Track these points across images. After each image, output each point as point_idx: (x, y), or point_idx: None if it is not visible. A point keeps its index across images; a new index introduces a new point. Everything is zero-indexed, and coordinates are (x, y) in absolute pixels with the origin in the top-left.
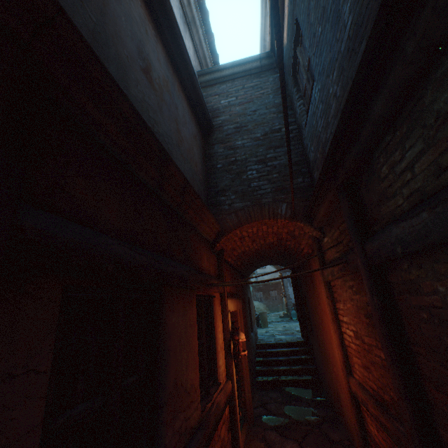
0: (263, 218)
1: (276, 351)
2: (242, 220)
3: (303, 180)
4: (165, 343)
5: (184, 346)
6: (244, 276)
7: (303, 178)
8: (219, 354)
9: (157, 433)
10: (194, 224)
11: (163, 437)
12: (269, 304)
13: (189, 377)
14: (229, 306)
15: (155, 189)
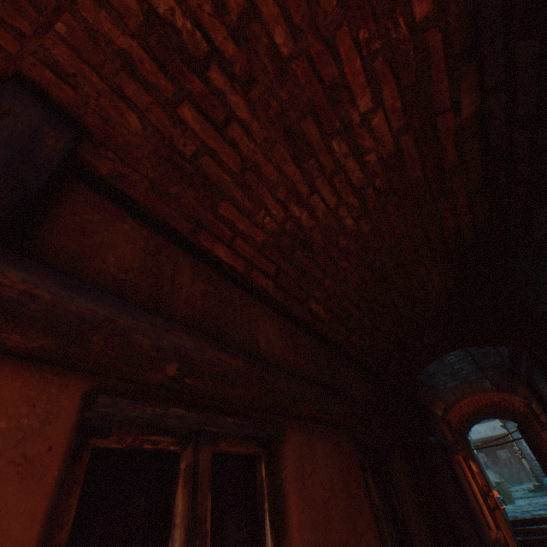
0: (474, 392)
1: (539, 528)
2: (458, 395)
3: (495, 359)
4: (461, 483)
5: (466, 488)
6: (463, 436)
7: (494, 358)
8: (482, 505)
9: (478, 527)
10: (434, 410)
11: (481, 529)
12: (501, 471)
13: (476, 508)
14: (472, 467)
15: (425, 403)
